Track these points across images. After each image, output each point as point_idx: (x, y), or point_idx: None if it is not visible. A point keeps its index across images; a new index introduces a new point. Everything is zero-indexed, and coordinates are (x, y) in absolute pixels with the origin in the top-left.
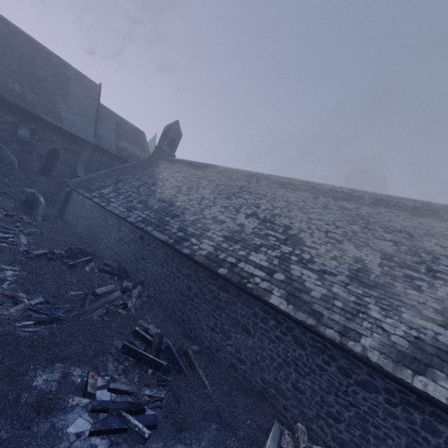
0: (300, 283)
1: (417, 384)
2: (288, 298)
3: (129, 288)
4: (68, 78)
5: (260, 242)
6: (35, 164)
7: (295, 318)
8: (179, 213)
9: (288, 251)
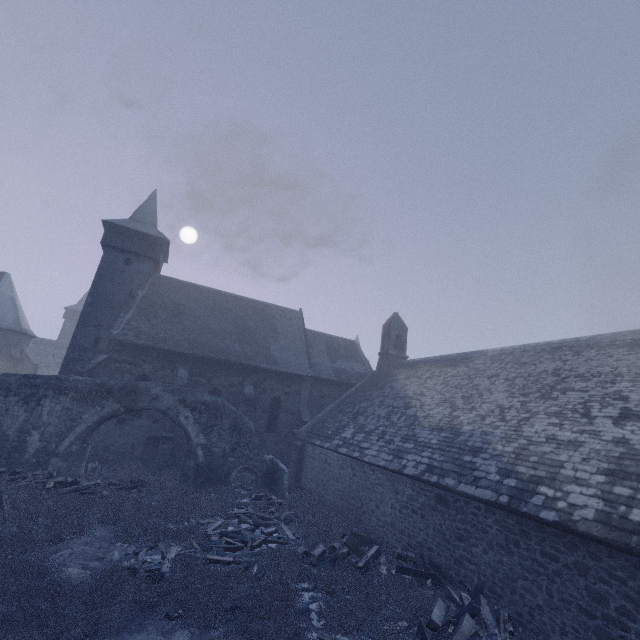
0: None
1: None
2: None
3: (478, 607)
4: (273, 318)
5: None
6: (261, 421)
7: None
8: (480, 444)
9: None
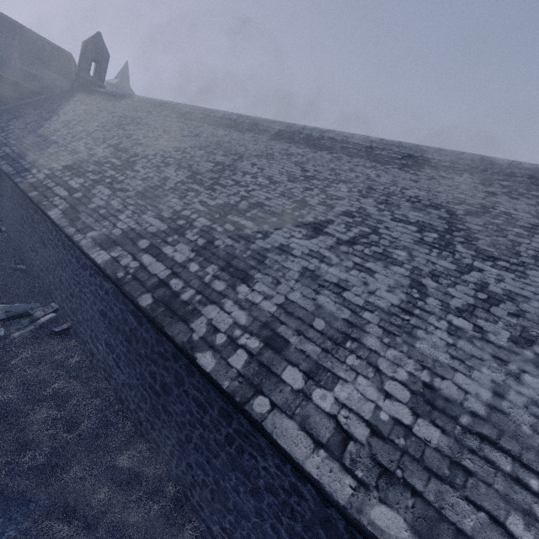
0: (89, 198)
1: (94, 255)
2: (66, 210)
3: None
4: None
5: (92, 169)
6: None
7: (56, 223)
8: (44, 147)
9: (110, 175)
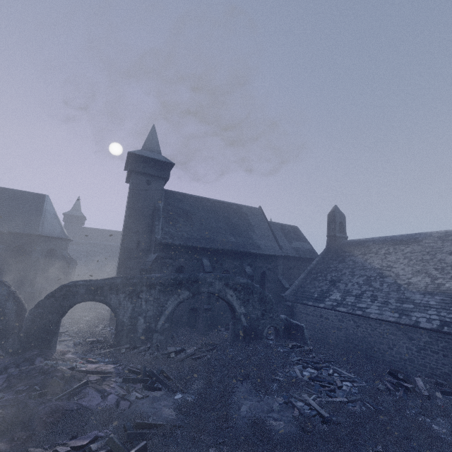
0: None
1: None
2: None
3: None
4: (245, 215)
5: None
6: None
7: None
8: None
9: None
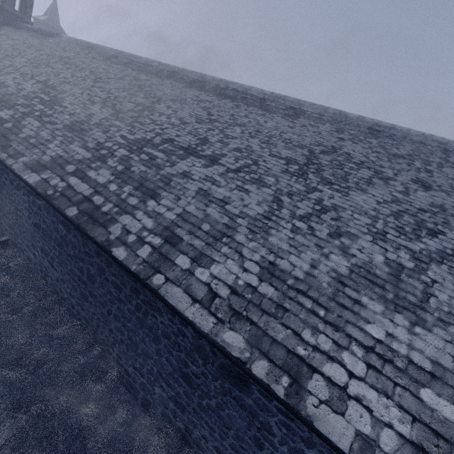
0: (20, 129)
1: (26, 177)
2: None
3: None
4: None
5: (21, 102)
6: None
7: None
8: None
9: (39, 109)
